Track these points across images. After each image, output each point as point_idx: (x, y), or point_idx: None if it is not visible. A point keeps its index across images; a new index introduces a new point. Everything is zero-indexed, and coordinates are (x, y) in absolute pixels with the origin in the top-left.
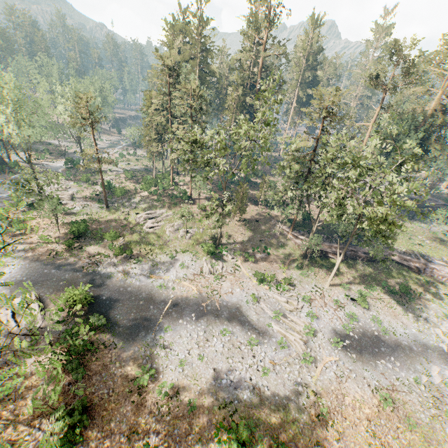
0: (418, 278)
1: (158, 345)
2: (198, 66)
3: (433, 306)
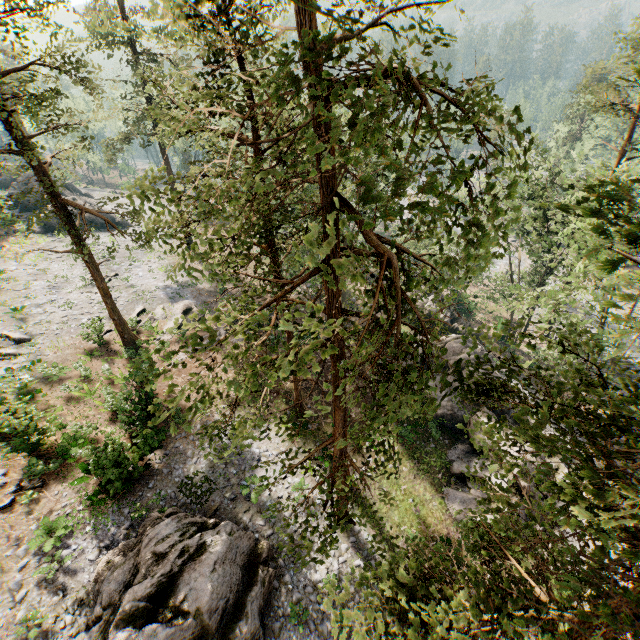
0: None
1: None
2: None
3: None
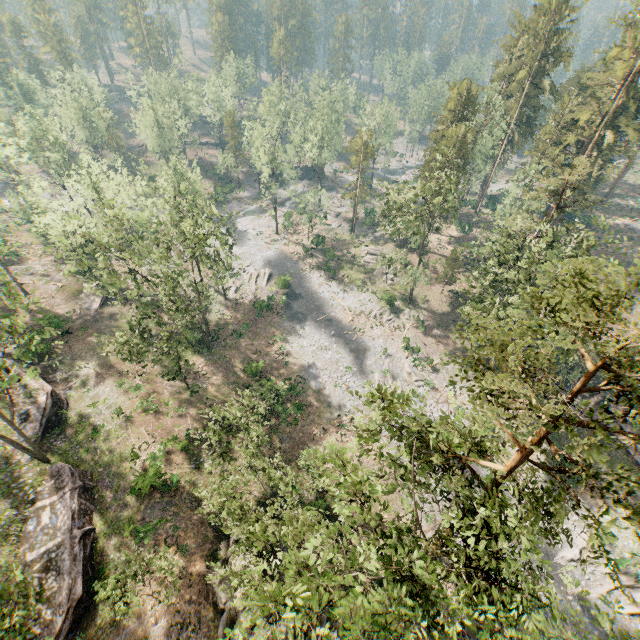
0: (639, 490)
1: (300, 331)
2: (530, 79)
3: (606, 518)
